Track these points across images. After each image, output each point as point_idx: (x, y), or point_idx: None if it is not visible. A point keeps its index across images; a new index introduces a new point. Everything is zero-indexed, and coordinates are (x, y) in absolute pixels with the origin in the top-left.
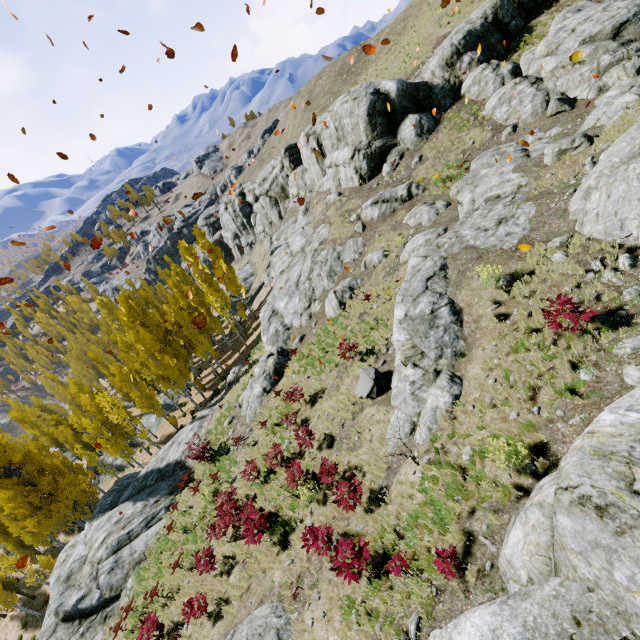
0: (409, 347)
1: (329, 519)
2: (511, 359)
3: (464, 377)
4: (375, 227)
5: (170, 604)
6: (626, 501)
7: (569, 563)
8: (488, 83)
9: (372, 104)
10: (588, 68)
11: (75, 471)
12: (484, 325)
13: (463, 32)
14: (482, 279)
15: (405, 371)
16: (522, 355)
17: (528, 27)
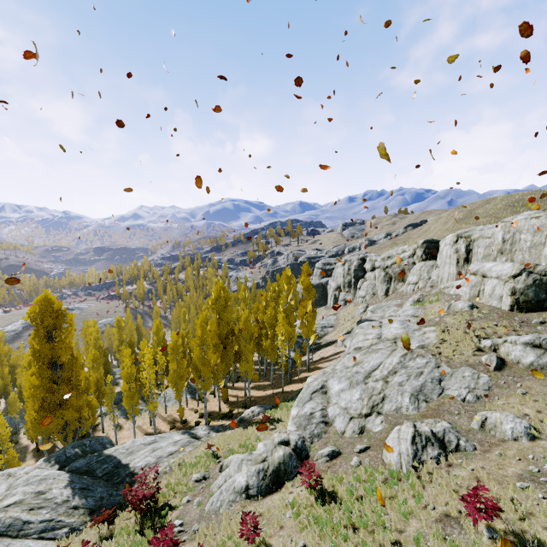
0: None
1: None
2: None
3: None
4: (519, 375)
5: None
6: None
7: None
8: None
9: None
10: None
11: (99, 393)
12: None
13: None
14: None
15: None
16: None
17: None
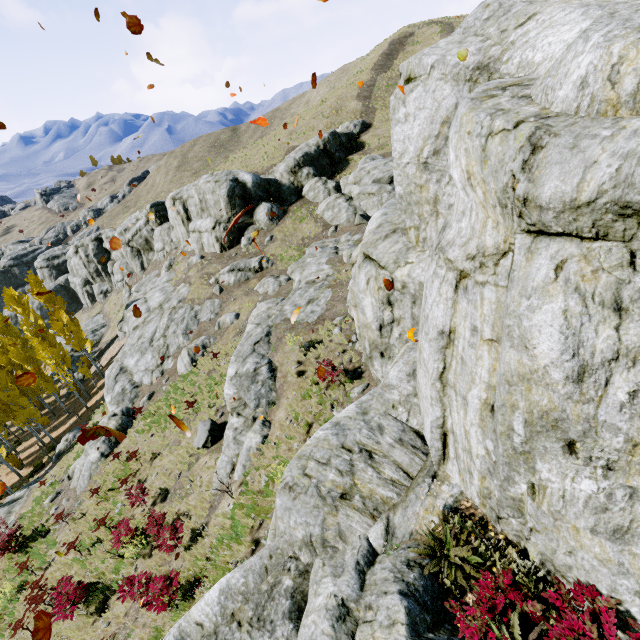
0: (236, 399)
1: (152, 568)
2: (302, 404)
3: (273, 421)
4: (231, 291)
5: None
6: (301, 480)
7: (278, 526)
8: (320, 192)
9: (232, 188)
10: (376, 199)
11: None
12: (289, 380)
13: (302, 152)
14: (289, 345)
15: (231, 420)
16: (308, 401)
17: (346, 160)
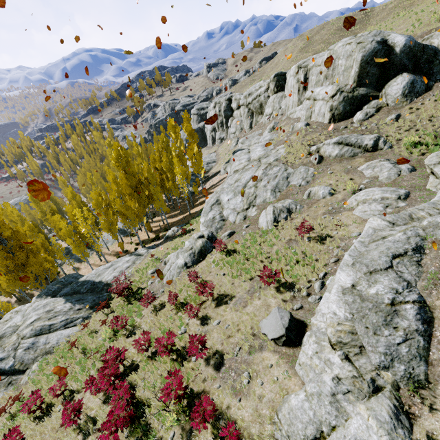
0: (347, 330)
1: None
2: None
3: (416, 421)
4: (329, 164)
5: (40, 420)
6: None
7: None
8: None
9: (373, 52)
10: None
11: (49, 252)
12: None
13: None
14: None
15: (331, 355)
16: None
17: None
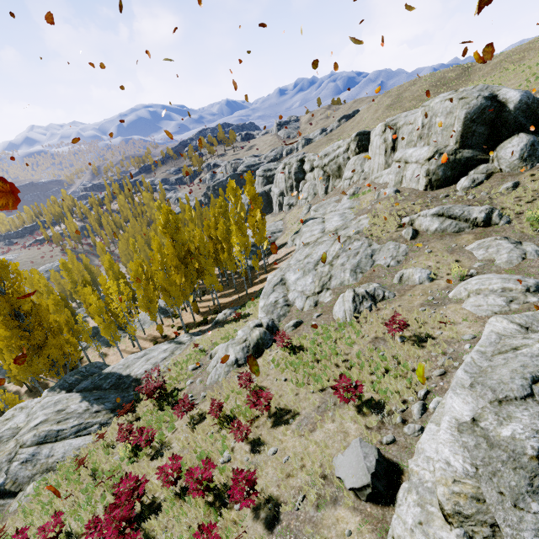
0: (468, 493)
1: None
2: None
3: None
4: (427, 240)
5: None
6: None
7: None
8: None
9: (480, 109)
10: None
11: (73, 332)
12: None
13: None
14: None
15: (444, 533)
16: None
17: None
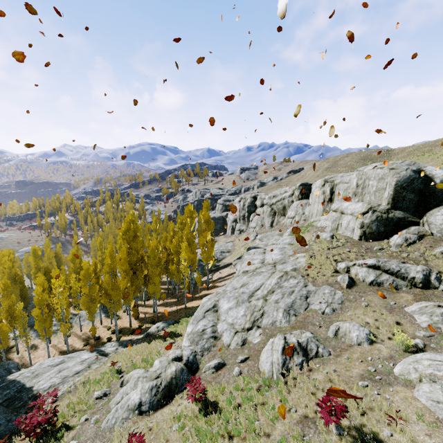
0: None
1: None
2: None
3: None
4: (363, 291)
5: None
6: None
7: None
8: None
9: (409, 179)
10: None
11: (11, 318)
12: None
13: None
14: None
15: None
16: None
17: None
